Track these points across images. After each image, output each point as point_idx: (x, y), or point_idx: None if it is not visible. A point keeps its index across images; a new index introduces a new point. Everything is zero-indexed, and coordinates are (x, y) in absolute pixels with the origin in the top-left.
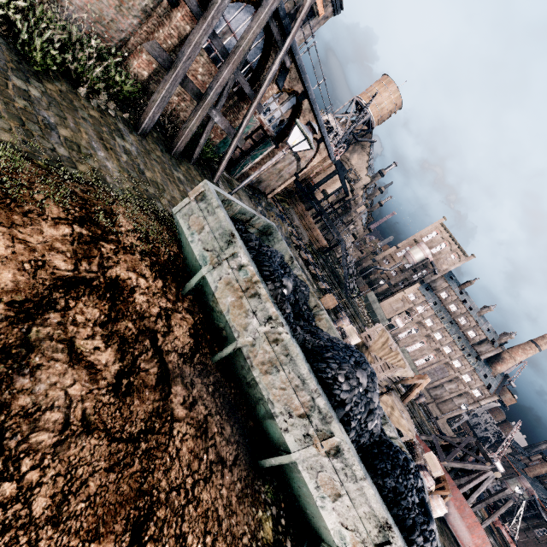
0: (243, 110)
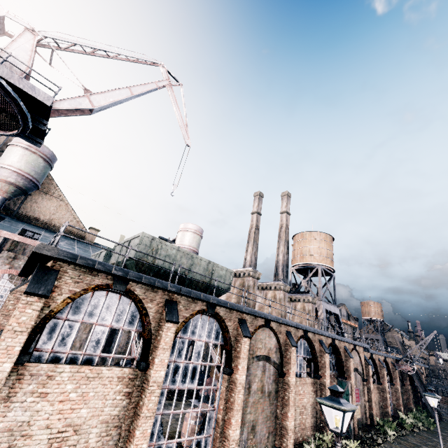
0: (417, 388)
